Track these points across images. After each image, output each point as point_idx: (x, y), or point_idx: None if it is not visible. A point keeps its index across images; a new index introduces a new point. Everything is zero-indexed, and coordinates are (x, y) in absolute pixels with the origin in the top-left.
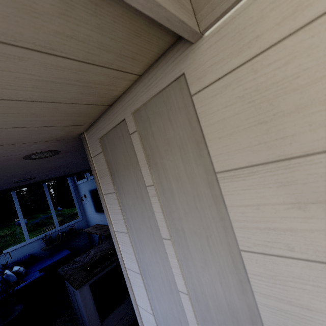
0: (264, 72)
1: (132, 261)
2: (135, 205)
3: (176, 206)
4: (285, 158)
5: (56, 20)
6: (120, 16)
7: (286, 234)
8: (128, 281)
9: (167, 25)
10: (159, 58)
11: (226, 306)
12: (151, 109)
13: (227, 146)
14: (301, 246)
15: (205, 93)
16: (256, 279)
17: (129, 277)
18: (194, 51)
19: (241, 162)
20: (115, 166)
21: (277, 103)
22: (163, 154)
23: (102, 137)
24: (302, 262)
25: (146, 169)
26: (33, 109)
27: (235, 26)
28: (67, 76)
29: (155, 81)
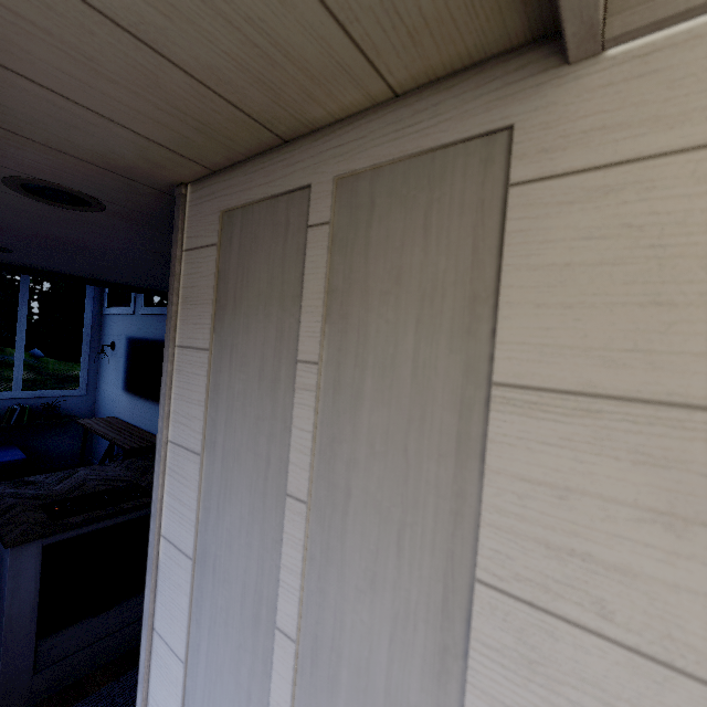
0: None
1: (185, 524)
2: (248, 395)
3: (355, 429)
4: (684, 402)
5: None
6: None
7: (607, 576)
8: (153, 566)
9: None
10: (464, 70)
11: (381, 697)
12: (389, 184)
13: (549, 330)
14: (635, 616)
15: (547, 190)
16: (487, 657)
17: (159, 558)
18: (563, 82)
19: (568, 377)
20: (237, 289)
21: None
22: (374, 300)
23: (230, 211)
24: (622, 651)
25: (316, 322)
26: (95, 44)
27: (694, 57)
28: None
29: (428, 121)
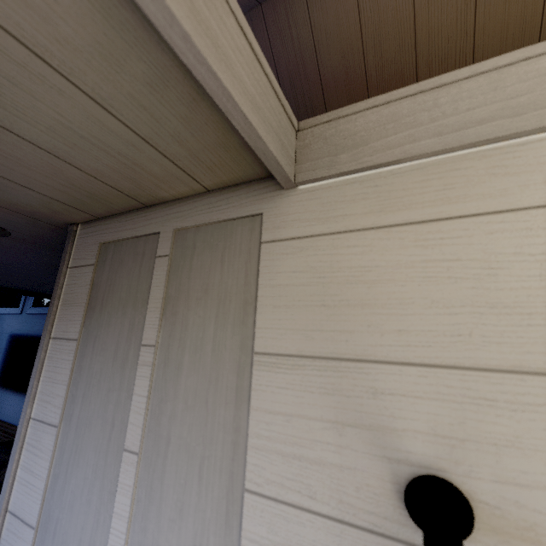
0: (342, 252)
1: (33, 494)
2: (104, 372)
3: (176, 391)
4: (338, 357)
5: (138, 86)
6: (215, 122)
7: (312, 468)
8: None
9: (261, 157)
10: (241, 184)
11: None
12: (204, 236)
13: (280, 320)
14: (325, 492)
15: (277, 246)
16: None
17: (1, 535)
18: (283, 197)
19: (289, 347)
20: (105, 295)
21: (345, 289)
22: (193, 303)
23: (107, 243)
24: (321, 519)
25: (156, 317)
26: (22, 153)
27: (329, 195)
28: (109, 142)
29: (224, 206)
